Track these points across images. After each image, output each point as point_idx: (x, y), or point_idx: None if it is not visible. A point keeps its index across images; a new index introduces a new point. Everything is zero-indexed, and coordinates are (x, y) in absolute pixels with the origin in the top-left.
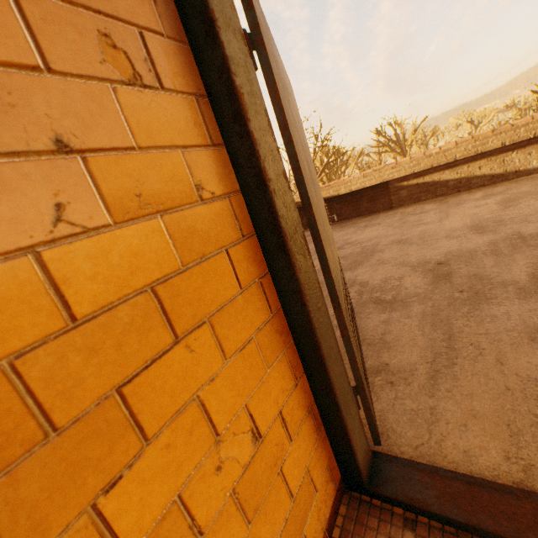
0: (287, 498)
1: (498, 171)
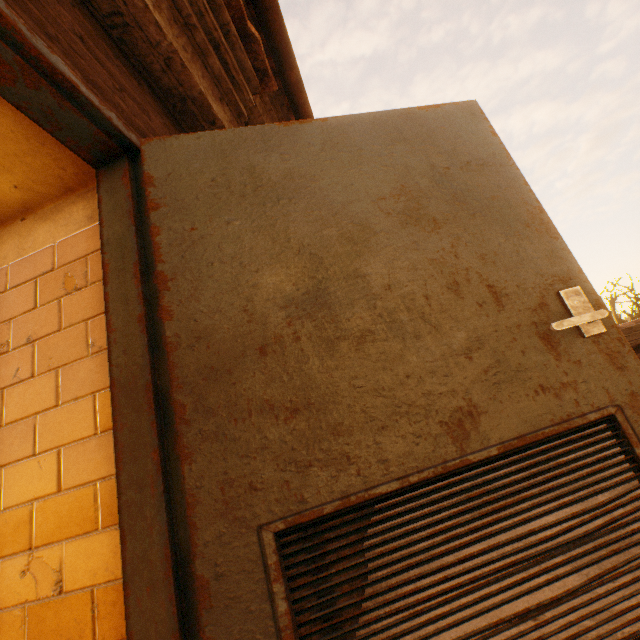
0: None
1: None
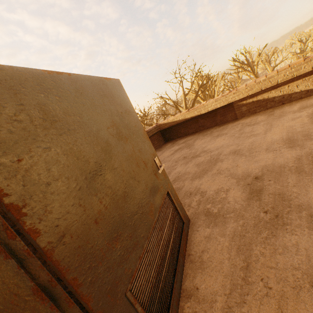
0: None
1: (312, 87)
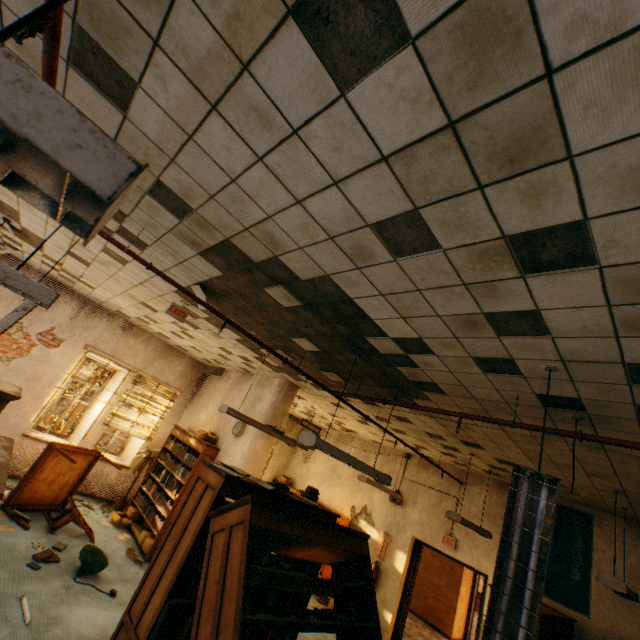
0: (460, 624)
1: None
